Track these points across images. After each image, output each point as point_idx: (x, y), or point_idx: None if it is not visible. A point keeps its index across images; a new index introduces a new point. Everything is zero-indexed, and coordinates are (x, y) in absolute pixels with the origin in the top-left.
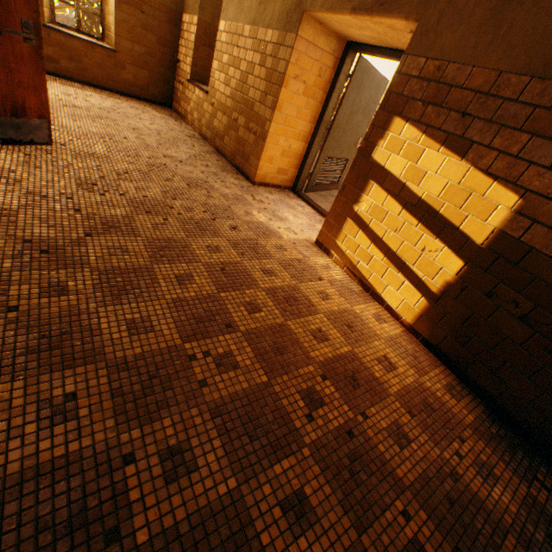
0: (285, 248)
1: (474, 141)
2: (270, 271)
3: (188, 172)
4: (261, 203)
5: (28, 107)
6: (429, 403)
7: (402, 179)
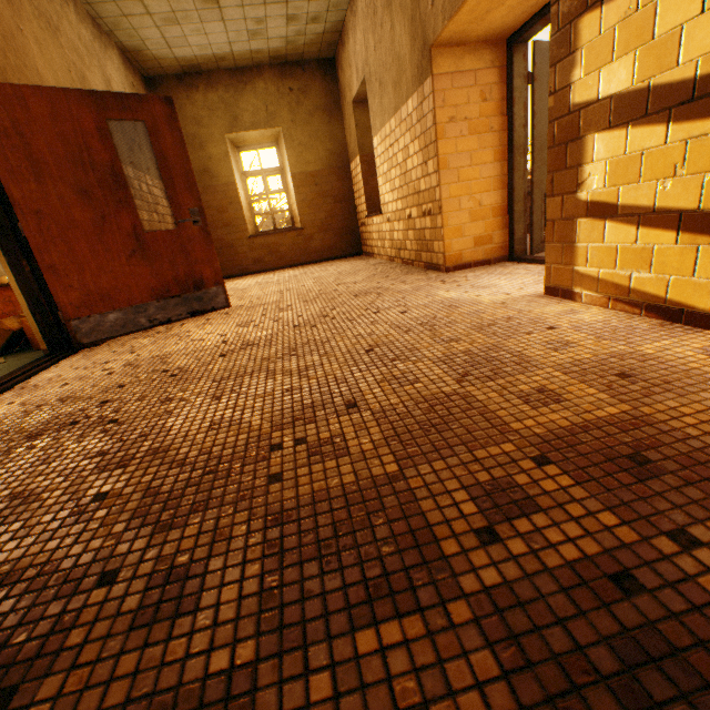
0: (483, 312)
1: None
2: (449, 338)
3: (360, 287)
4: (454, 283)
5: (205, 279)
6: None
7: (639, 85)
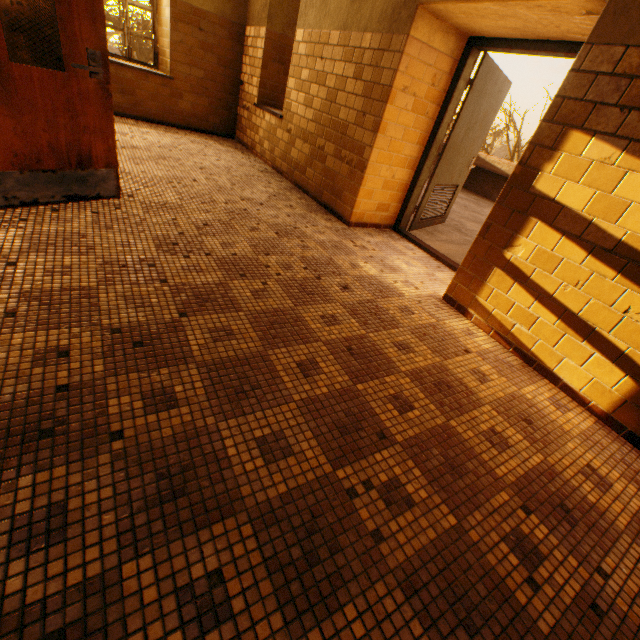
0: (411, 310)
1: None
2: (404, 345)
3: (272, 216)
4: (365, 250)
5: (94, 155)
6: None
7: (586, 215)
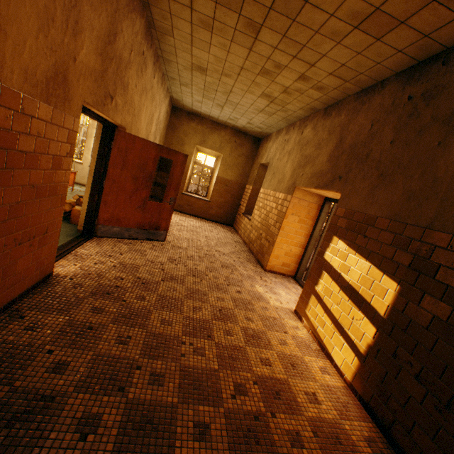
0: (268, 309)
1: (371, 250)
2: (250, 318)
3: (225, 259)
4: (265, 282)
5: (161, 226)
6: (339, 438)
7: (339, 271)
